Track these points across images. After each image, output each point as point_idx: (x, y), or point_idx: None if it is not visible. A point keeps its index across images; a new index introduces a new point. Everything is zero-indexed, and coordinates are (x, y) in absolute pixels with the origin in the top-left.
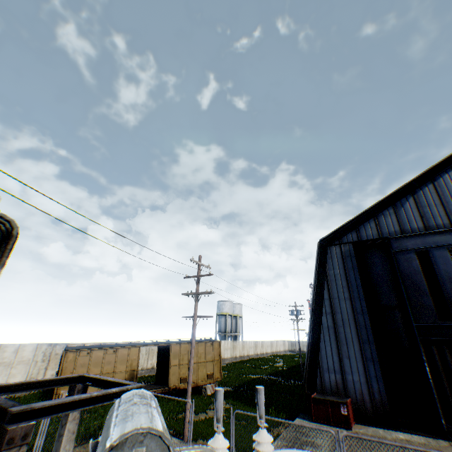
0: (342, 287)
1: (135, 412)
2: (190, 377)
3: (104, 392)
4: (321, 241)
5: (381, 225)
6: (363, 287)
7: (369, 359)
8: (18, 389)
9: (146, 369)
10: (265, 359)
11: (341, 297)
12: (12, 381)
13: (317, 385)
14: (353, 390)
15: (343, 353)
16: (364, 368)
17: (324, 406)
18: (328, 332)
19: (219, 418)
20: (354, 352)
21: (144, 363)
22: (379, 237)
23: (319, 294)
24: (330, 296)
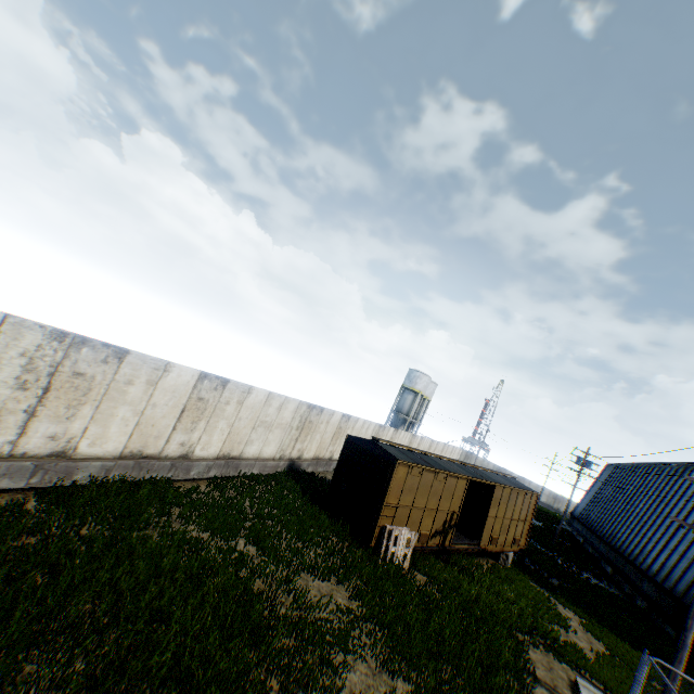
0: None
1: None
2: (689, 641)
3: None
4: None
5: None
6: None
7: None
8: None
9: None
10: None
11: None
12: (265, 450)
13: None
14: None
15: None
16: None
17: None
18: None
19: None
20: None
21: None
22: None
23: None
24: None
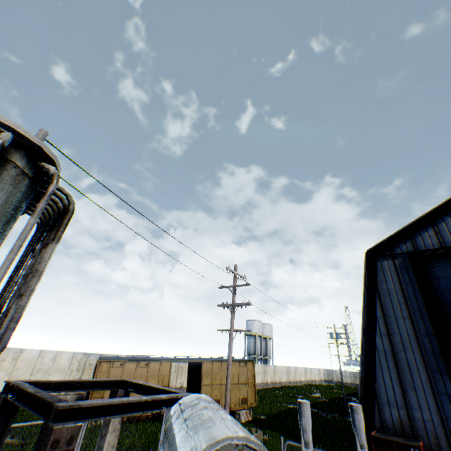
0: (399, 304)
1: (214, 416)
2: (227, 398)
3: (153, 397)
4: (368, 251)
5: (442, 233)
6: (425, 305)
7: (441, 392)
8: (60, 388)
9: (175, 387)
10: (299, 388)
11: (398, 316)
12: None
13: (375, 421)
14: (423, 431)
15: (406, 383)
16: (436, 404)
17: (388, 448)
18: (384, 357)
19: (309, 442)
20: (421, 382)
21: (173, 381)
22: (441, 247)
23: (370, 312)
24: (383, 314)
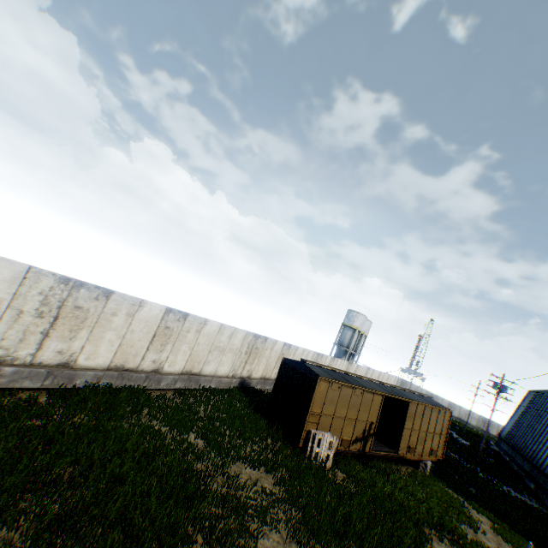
0: None
1: None
2: None
3: None
4: None
5: None
6: None
7: None
8: None
9: None
10: None
11: None
12: (220, 369)
13: None
14: None
15: None
16: None
17: None
18: None
19: None
20: None
21: None
22: None
23: None
24: None
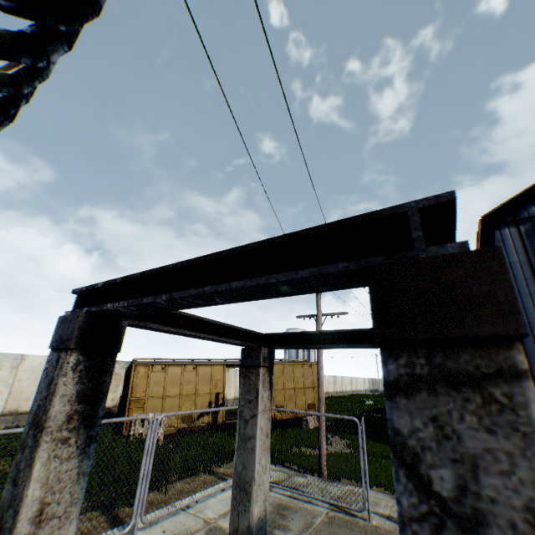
0: (524, 279)
1: None
2: (321, 394)
3: None
4: (483, 218)
5: None
6: None
7: None
8: (179, 328)
9: None
10: (349, 397)
11: (523, 293)
12: None
13: None
14: None
15: (533, 369)
16: None
17: None
18: None
19: None
20: None
21: None
22: None
23: None
24: None
